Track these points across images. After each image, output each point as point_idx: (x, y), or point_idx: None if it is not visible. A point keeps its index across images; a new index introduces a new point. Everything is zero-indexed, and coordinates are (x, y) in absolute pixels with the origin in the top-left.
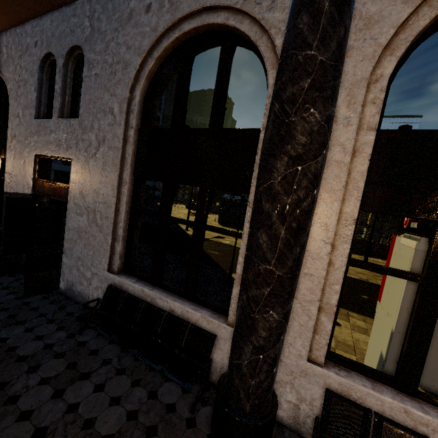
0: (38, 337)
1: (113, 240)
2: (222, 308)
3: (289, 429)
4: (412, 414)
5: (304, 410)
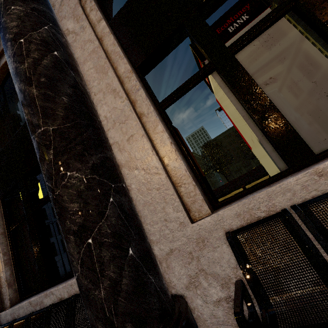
0: None
1: None
2: None
3: None
4: None
5: None
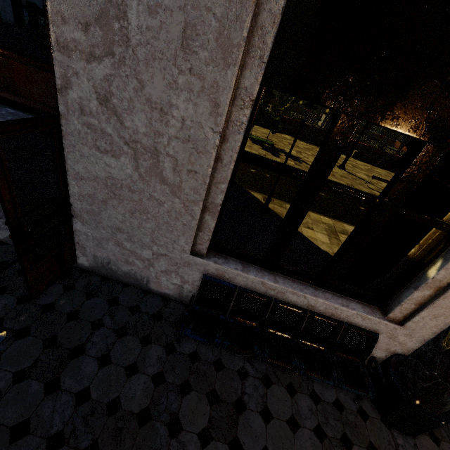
0: (129, 368)
1: (202, 210)
2: (367, 296)
3: None
4: None
5: None
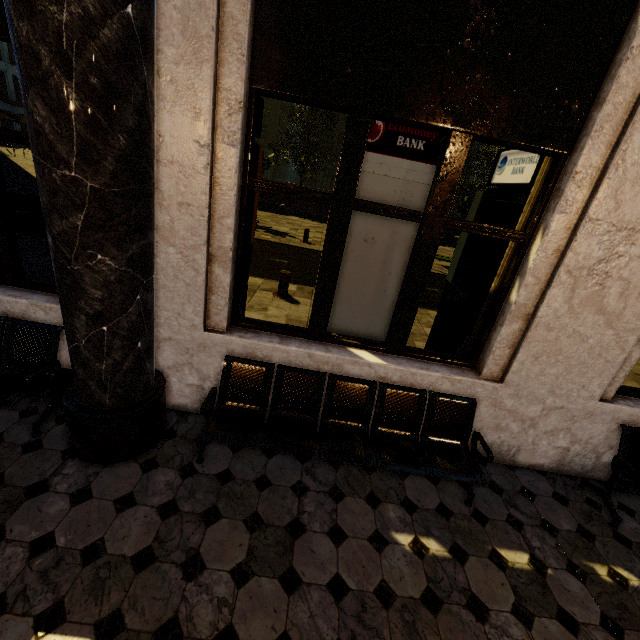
0: None
1: None
2: None
3: (196, 414)
4: (315, 356)
5: (209, 389)
